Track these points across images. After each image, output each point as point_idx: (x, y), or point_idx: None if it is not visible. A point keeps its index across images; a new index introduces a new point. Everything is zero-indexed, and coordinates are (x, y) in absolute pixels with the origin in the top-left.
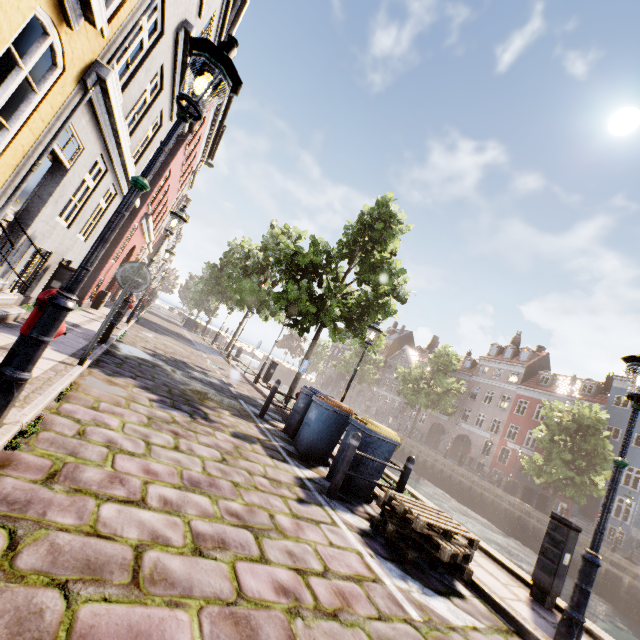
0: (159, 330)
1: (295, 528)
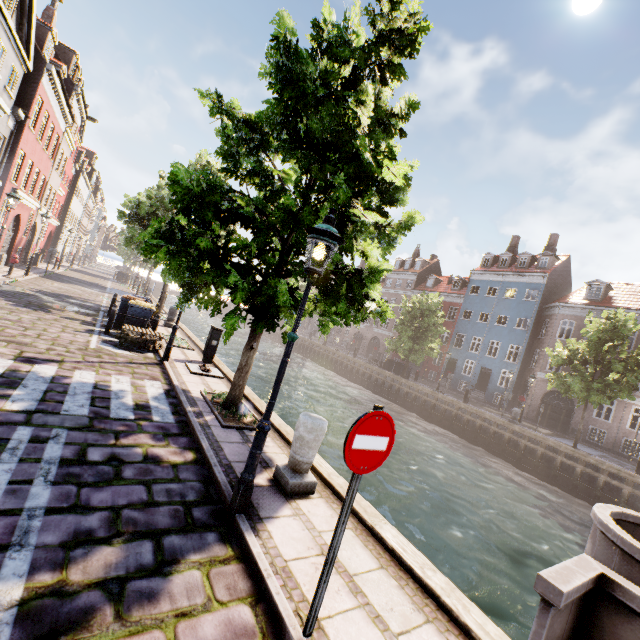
0: (68, 281)
1: (57, 332)
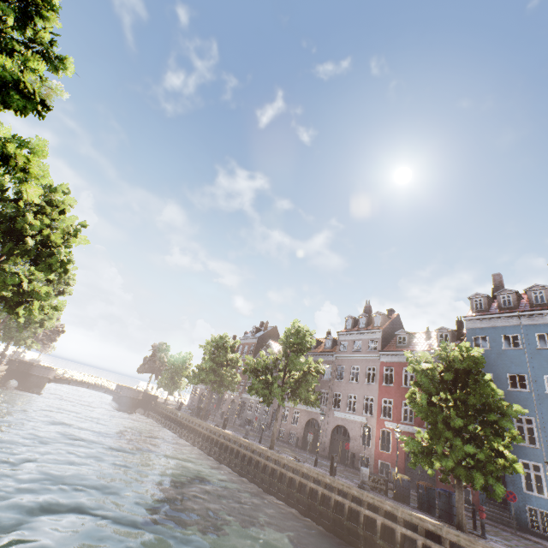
0: None
1: None
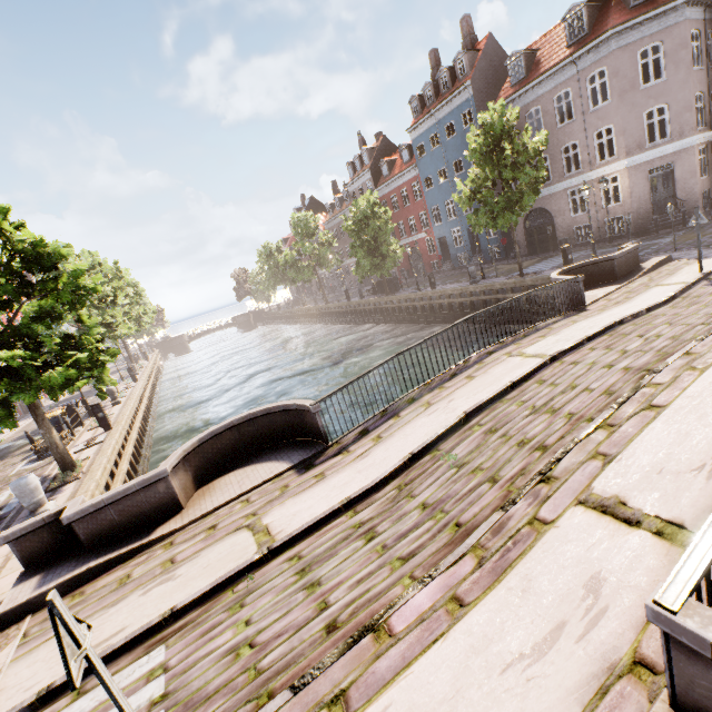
0: None
1: None
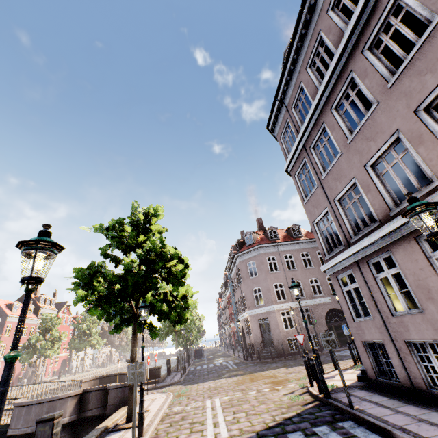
0: None
1: None
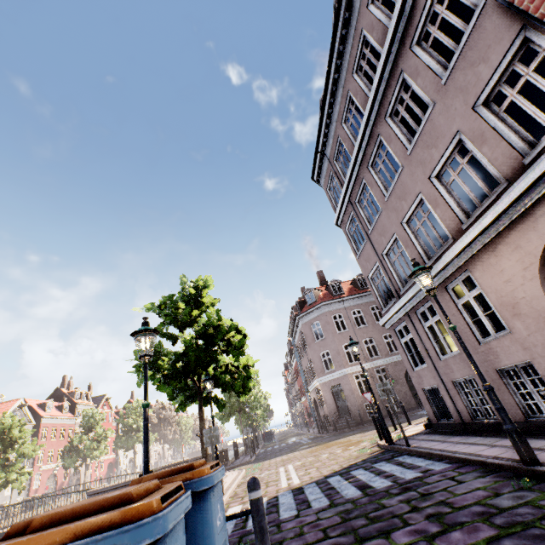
0: None
1: None
